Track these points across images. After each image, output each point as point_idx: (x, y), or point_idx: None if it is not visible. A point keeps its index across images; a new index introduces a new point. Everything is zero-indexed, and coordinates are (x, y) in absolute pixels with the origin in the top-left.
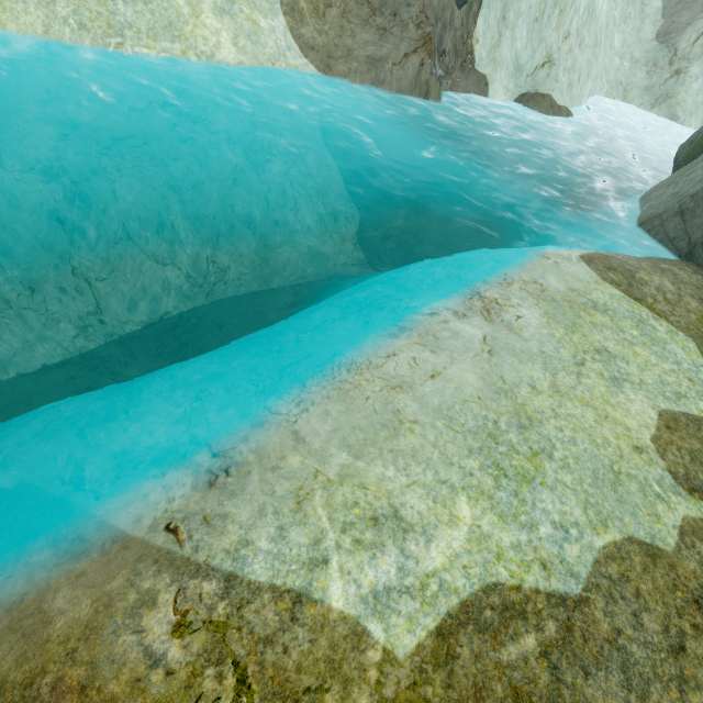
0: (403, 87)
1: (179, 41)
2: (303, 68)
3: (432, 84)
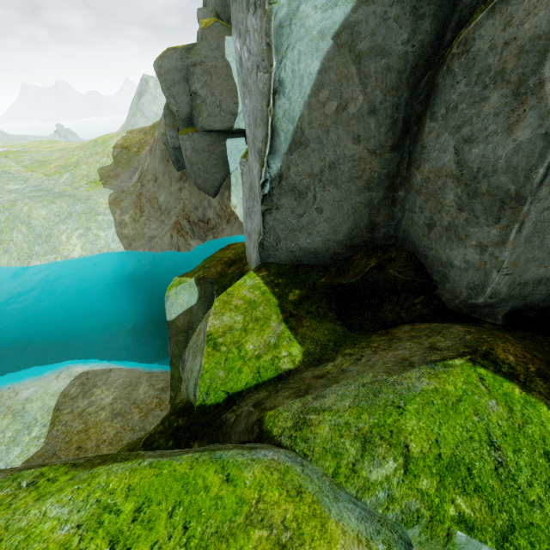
0: (165, 247)
1: (56, 253)
2: (117, 248)
3: (180, 243)
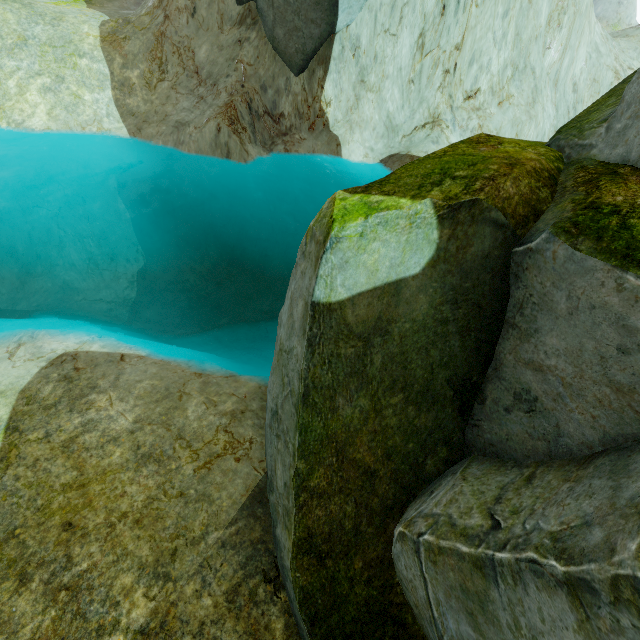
0: (203, 148)
1: None
2: (116, 131)
3: (232, 145)
